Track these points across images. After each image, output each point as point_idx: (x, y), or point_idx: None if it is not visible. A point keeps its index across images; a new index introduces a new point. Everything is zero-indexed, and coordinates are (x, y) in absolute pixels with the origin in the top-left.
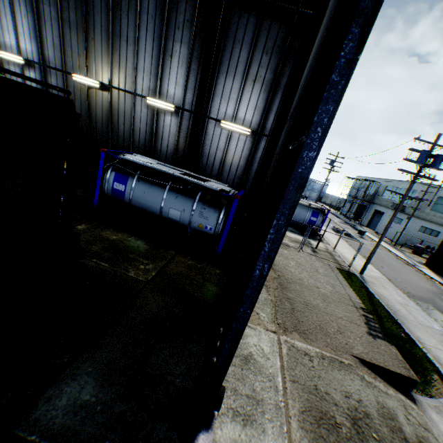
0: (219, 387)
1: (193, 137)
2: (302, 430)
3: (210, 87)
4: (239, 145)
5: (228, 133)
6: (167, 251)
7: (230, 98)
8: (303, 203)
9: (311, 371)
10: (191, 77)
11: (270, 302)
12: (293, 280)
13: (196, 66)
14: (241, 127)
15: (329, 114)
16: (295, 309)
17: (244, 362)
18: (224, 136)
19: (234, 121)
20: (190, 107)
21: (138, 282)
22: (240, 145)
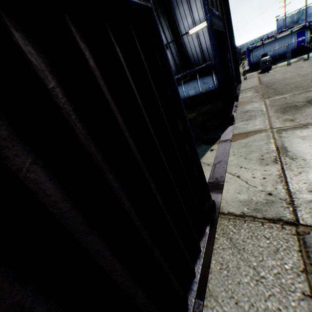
0: (228, 111)
1: (180, 52)
2: (274, 113)
3: (174, 21)
4: (205, 36)
5: (196, 35)
6: (197, 108)
7: (186, 17)
8: (283, 35)
9: (283, 101)
10: (163, 25)
11: (259, 95)
12: (276, 81)
13: (162, 18)
14: (200, 25)
15: (206, 1)
16: (277, 89)
17: (244, 112)
18: (194, 38)
19: (195, 26)
20: (171, 40)
21: (190, 118)
22: (206, 35)
